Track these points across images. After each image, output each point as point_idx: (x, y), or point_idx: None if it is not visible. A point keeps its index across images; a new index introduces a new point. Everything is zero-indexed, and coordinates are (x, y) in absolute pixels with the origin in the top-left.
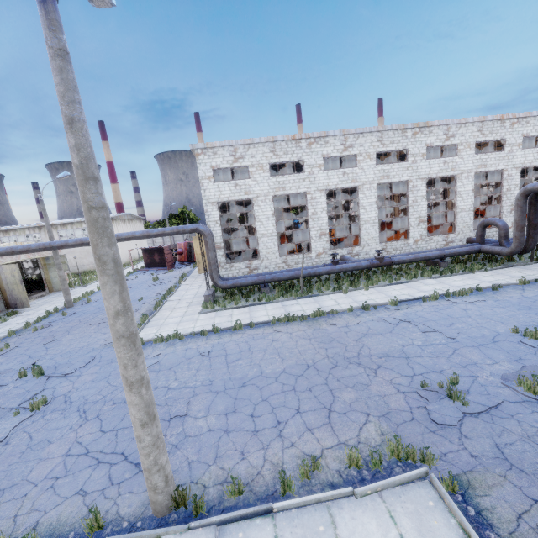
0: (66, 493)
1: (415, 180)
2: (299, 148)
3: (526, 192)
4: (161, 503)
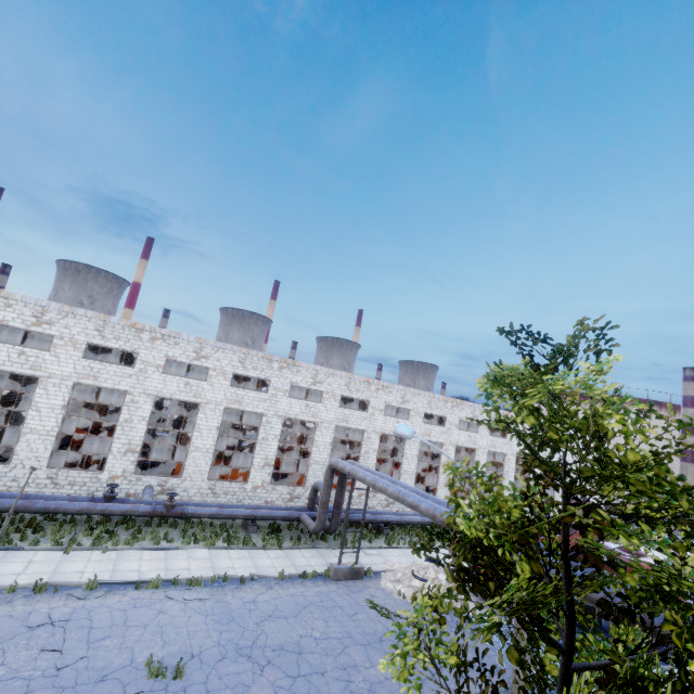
0: None
1: (271, 415)
2: (139, 338)
3: (331, 466)
4: None
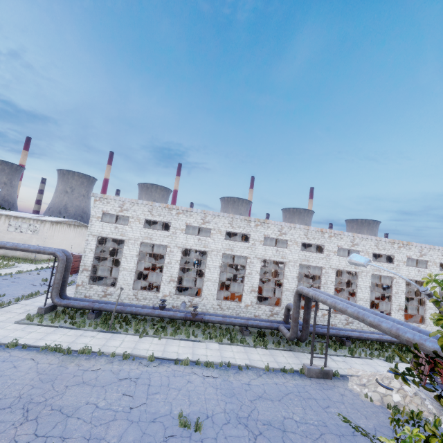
0: None
1: (253, 257)
2: (170, 214)
3: (298, 292)
4: None
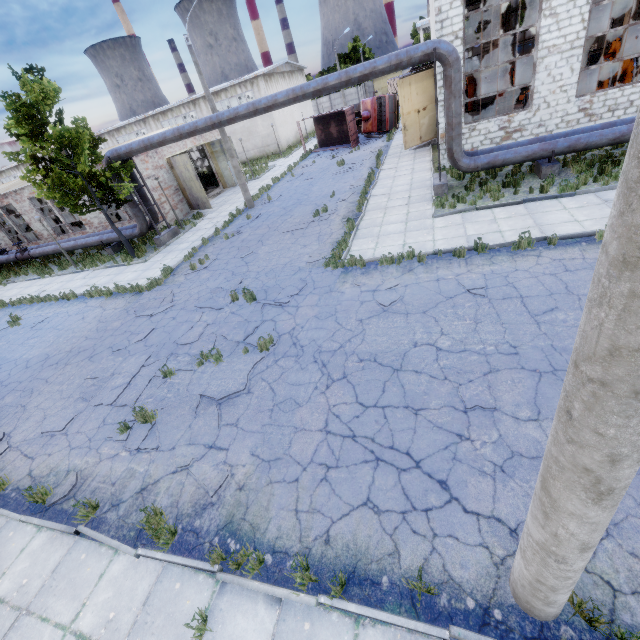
0: (349, 497)
1: None
2: None
3: None
4: (549, 612)
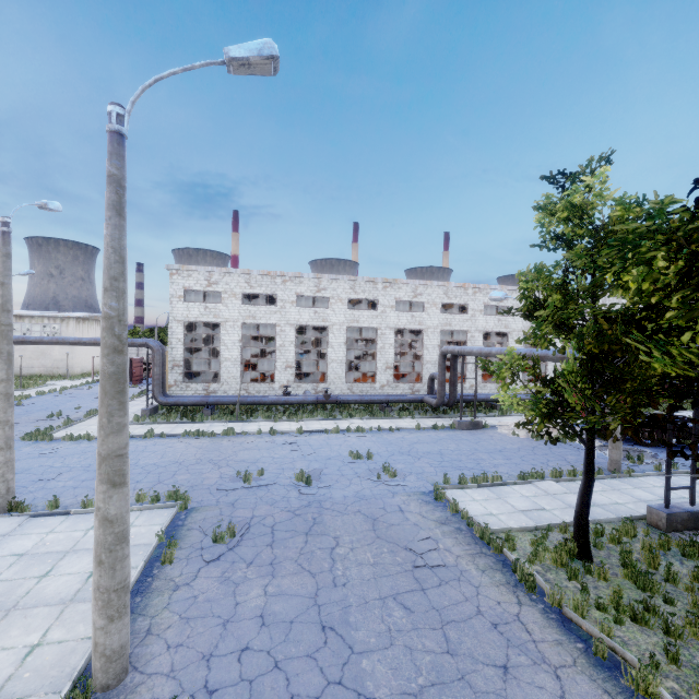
0: None
1: (384, 328)
2: (274, 283)
3: (443, 353)
4: (1, 504)
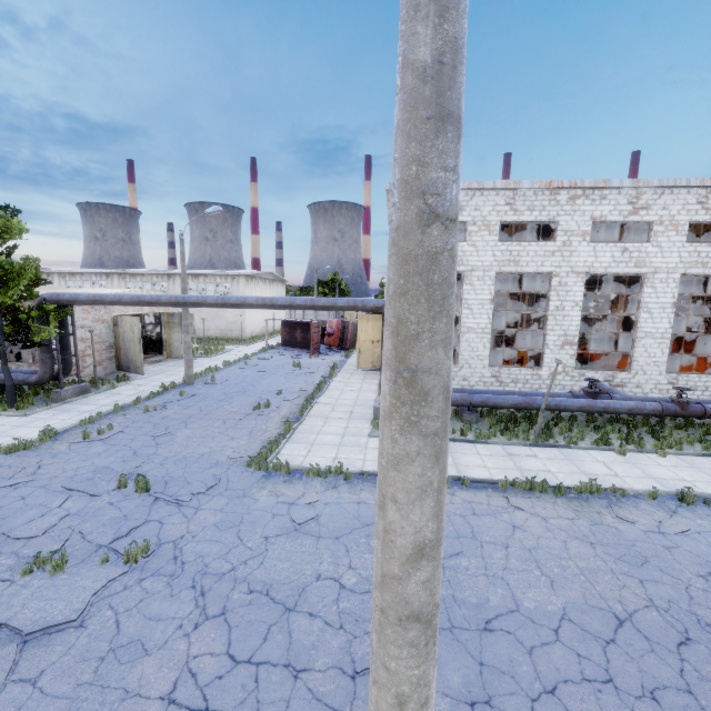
0: None
1: None
2: (555, 202)
3: None
4: None
